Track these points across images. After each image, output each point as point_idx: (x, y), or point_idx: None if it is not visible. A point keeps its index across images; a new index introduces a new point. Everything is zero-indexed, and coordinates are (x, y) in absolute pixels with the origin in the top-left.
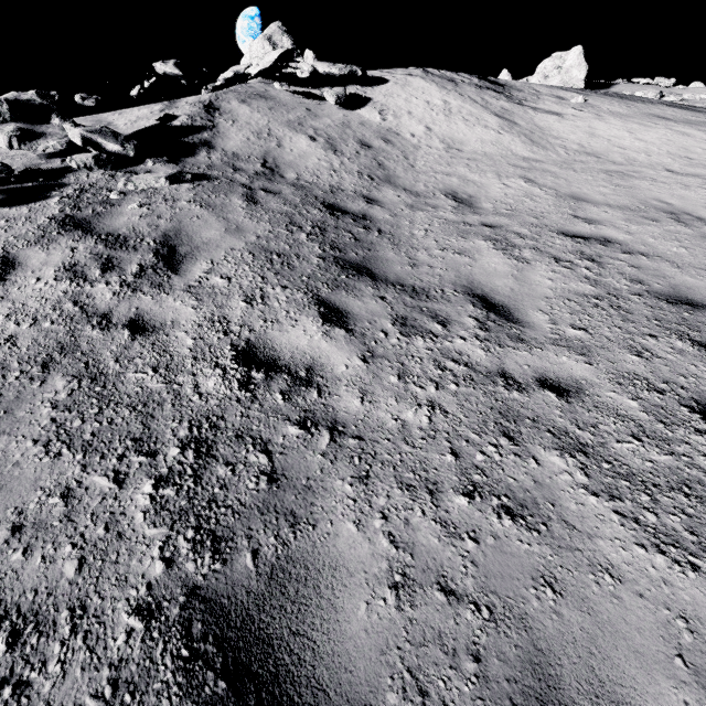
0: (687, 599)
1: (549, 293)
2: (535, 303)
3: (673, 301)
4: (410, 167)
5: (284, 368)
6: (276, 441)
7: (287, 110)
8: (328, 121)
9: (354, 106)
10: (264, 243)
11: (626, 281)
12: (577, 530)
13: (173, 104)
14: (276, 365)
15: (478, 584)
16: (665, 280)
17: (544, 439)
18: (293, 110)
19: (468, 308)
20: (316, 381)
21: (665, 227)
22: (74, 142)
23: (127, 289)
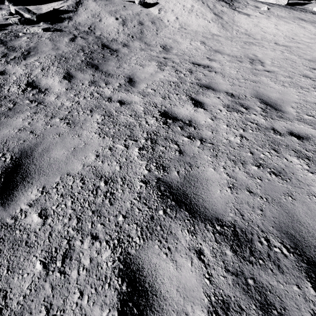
0: (92, 141)
1: (157, 80)
2: (147, 82)
3: (202, 86)
4: (156, 34)
5: (38, 88)
6: (19, 103)
7: (113, 6)
8: (130, 12)
9: (149, 6)
10: (63, 54)
11: (193, 79)
12: (82, 128)
13: (67, 1)
14: (37, 87)
15: (41, 132)
16: (210, 80)
17: (101, 113)
18: (116, 6)
19: (121, 81)
20: (45, 92)
21: (241, 64)
22: (12, 13)
23: (6, 63)
